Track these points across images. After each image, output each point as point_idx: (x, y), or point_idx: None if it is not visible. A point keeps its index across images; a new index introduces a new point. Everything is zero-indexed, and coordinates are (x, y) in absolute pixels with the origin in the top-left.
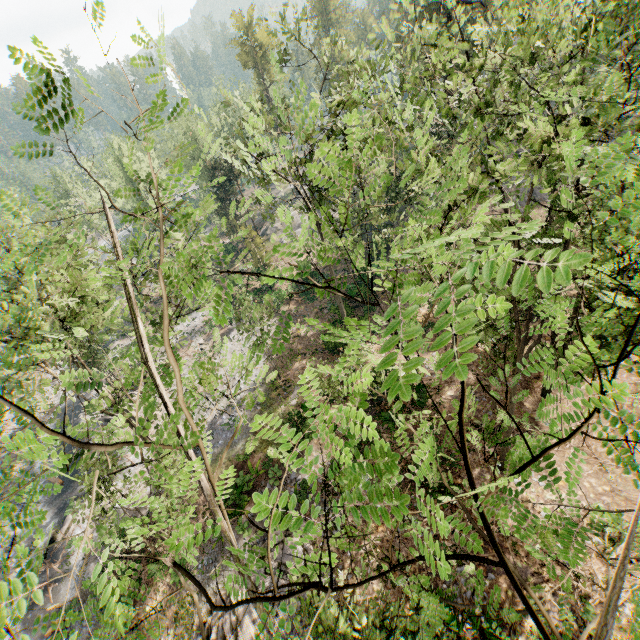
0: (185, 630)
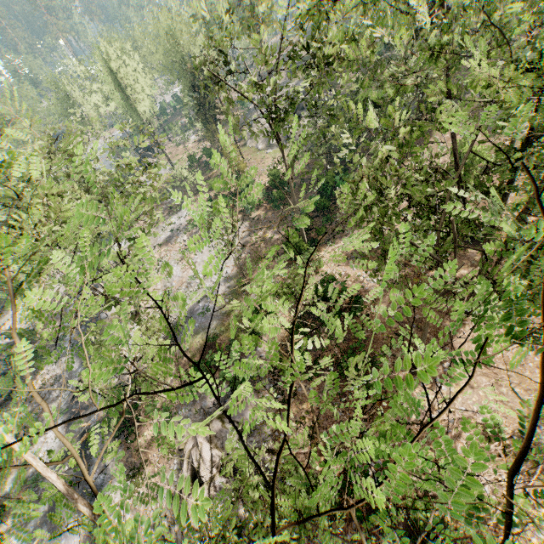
0: (169, 452)
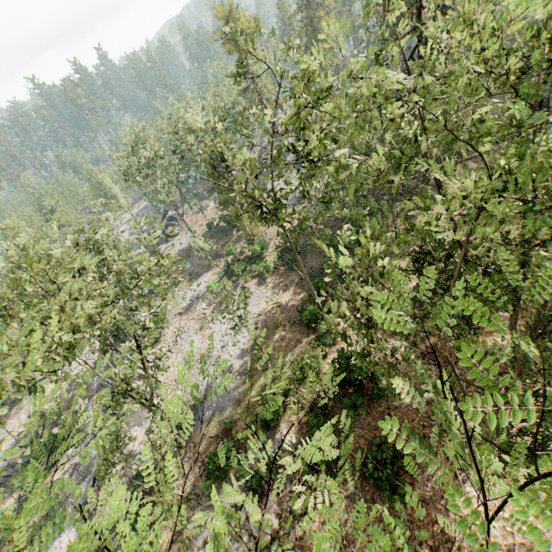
0: None
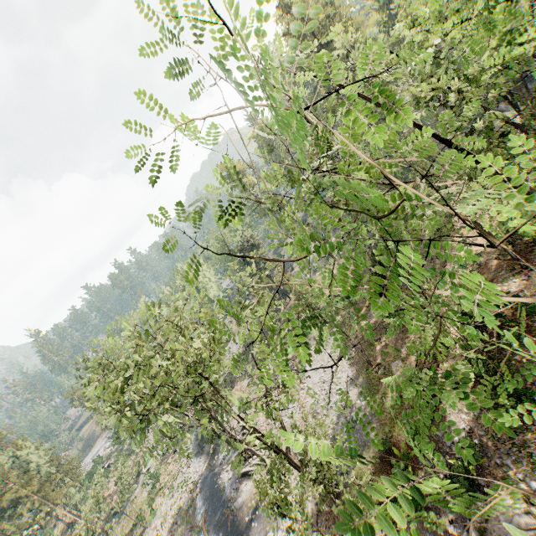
0: None
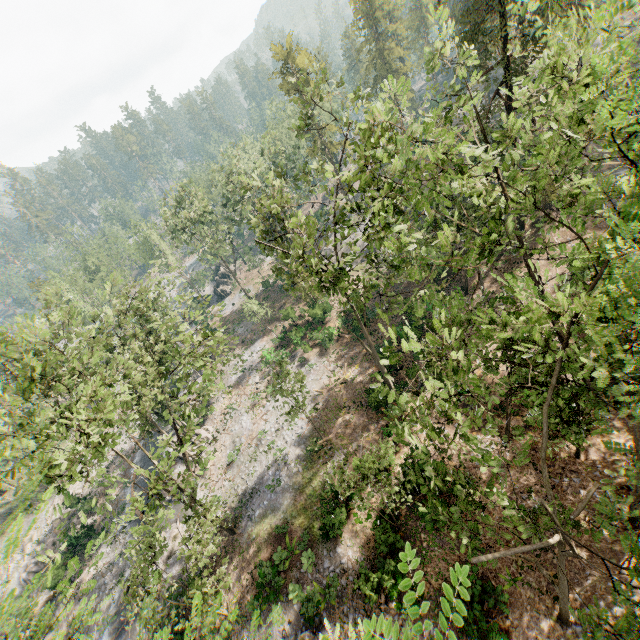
0: None
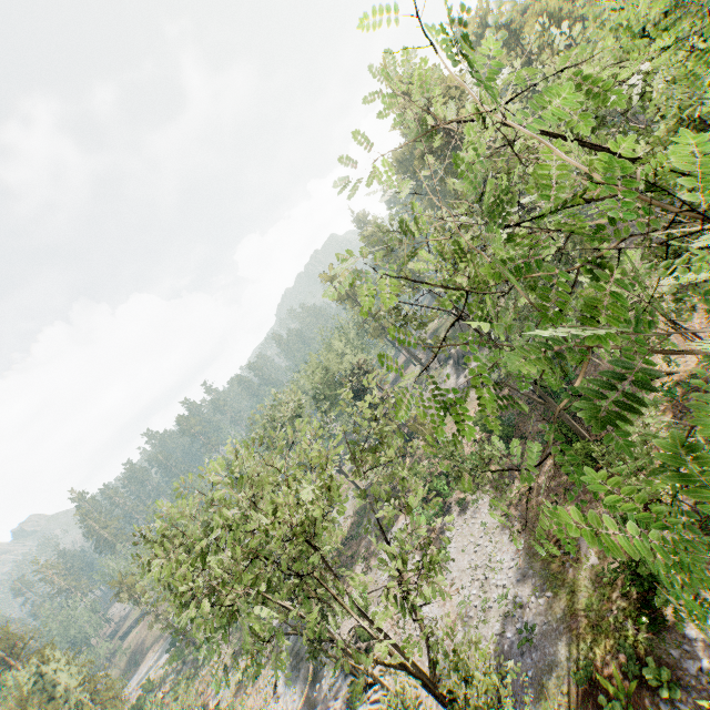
0: None
